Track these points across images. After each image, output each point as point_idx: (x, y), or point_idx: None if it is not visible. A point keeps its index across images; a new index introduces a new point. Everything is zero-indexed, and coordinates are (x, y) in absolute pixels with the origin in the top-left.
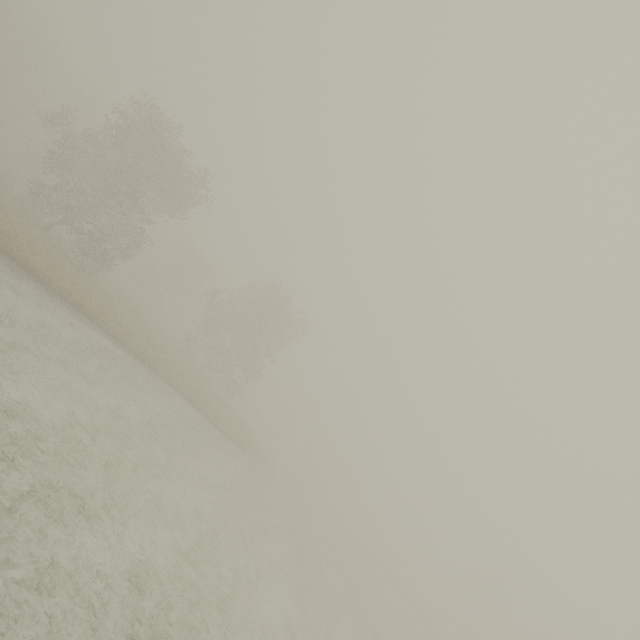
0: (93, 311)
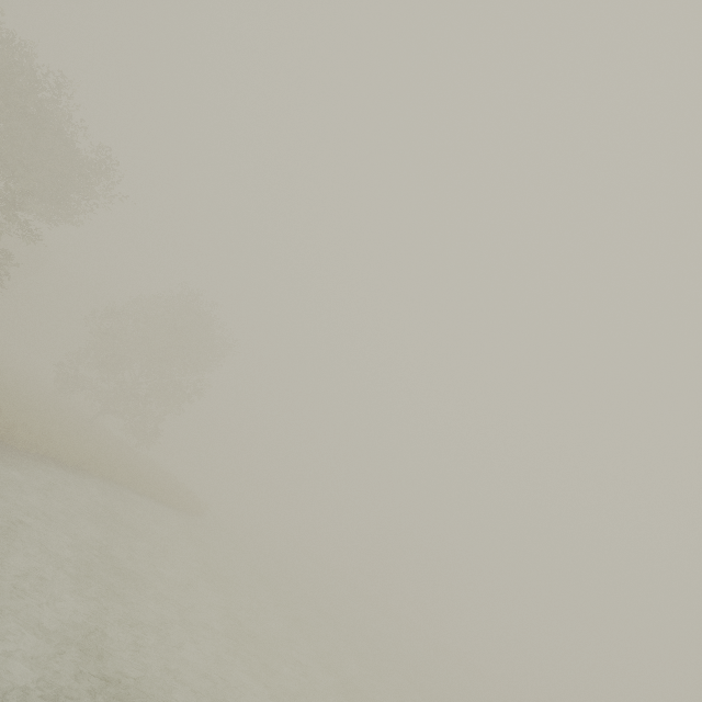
0: None
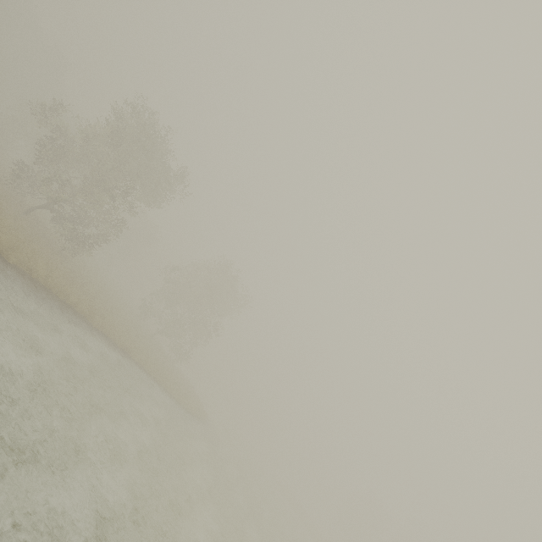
0: (85, 310)
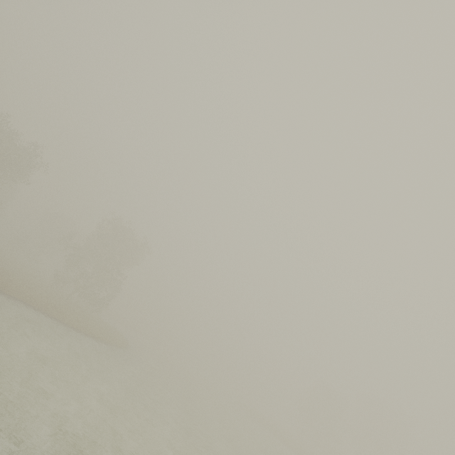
0: None
